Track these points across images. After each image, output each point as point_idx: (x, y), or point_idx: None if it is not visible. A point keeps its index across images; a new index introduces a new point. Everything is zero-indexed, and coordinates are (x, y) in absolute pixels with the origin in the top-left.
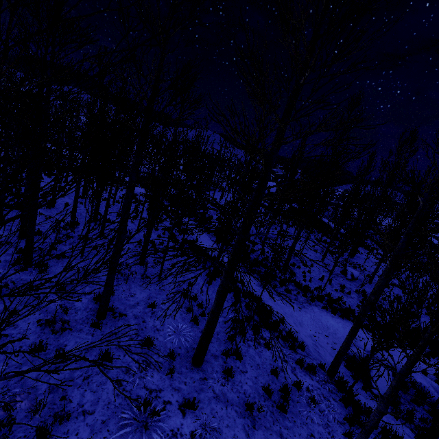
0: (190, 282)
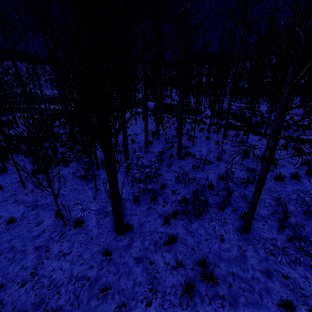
0: (260, 139)
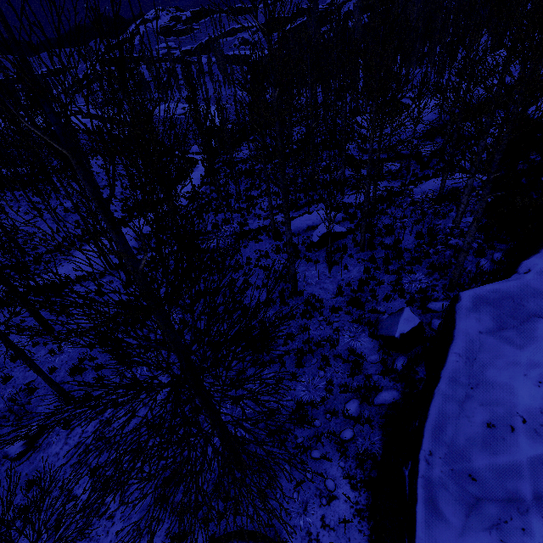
0: None
